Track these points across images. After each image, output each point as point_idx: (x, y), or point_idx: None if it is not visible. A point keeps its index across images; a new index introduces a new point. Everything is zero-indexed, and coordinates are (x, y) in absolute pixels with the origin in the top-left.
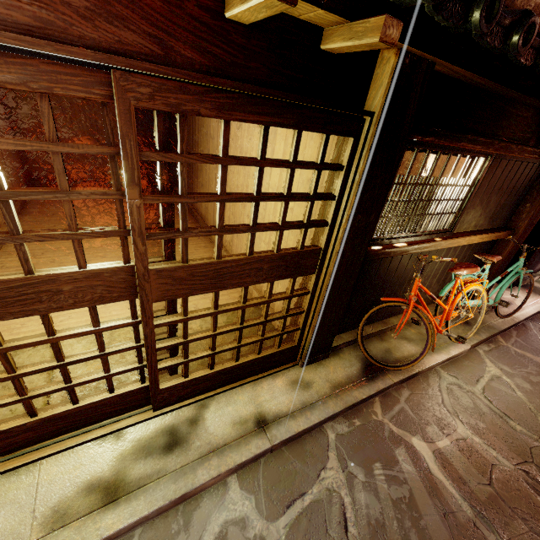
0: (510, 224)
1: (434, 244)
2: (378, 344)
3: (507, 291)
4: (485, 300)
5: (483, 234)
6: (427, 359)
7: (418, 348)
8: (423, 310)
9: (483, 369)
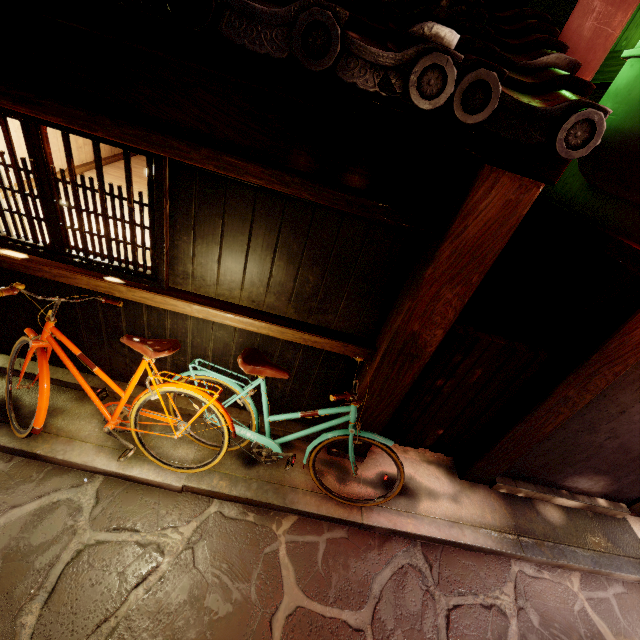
0: (378, 339)
1: (96, 282)
2: (63, 399)
3: (447, 479)
4: (225, 429)
5: (250, 317)
6: (81, 452)
7: (102, 435)
8: (40, 366)
9: (161, 525)
